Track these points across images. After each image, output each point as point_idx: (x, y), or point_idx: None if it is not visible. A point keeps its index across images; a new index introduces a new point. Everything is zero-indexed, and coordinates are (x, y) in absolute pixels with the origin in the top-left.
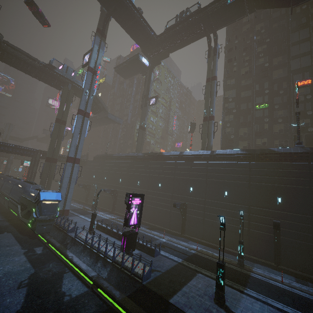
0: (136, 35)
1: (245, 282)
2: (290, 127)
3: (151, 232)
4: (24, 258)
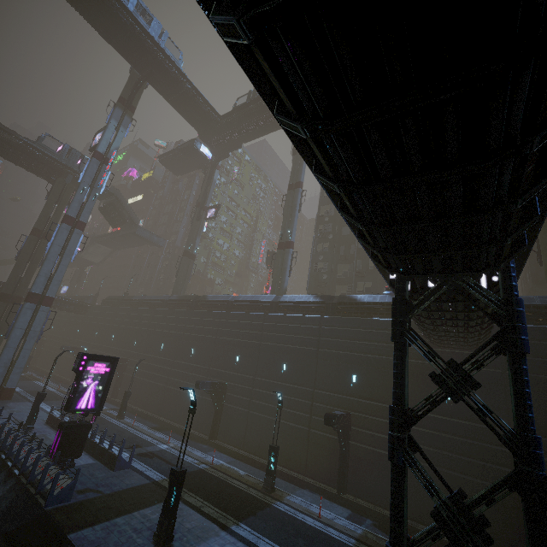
0: (188, 113)
1: (249, 514)
2: None
3: (152, 434)
4: None
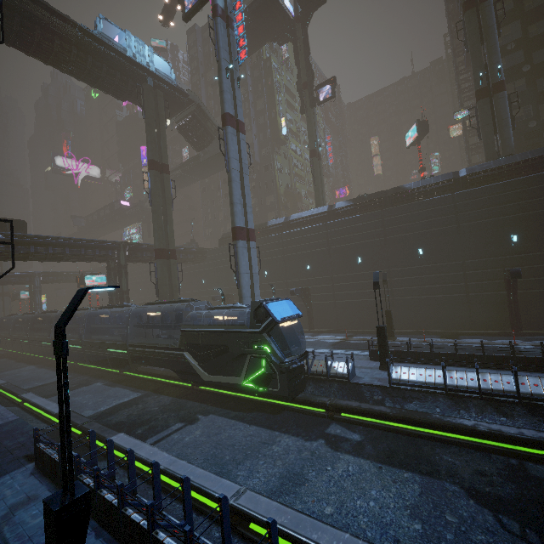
0: None
1: None
2: None
3: (469, 341)
4: (362, 462)
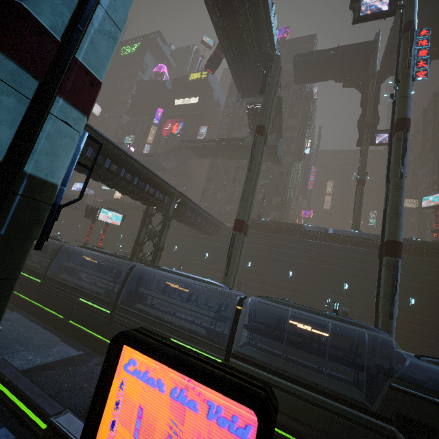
0: (422, 0)
1: None
2: None
3: None
4: None
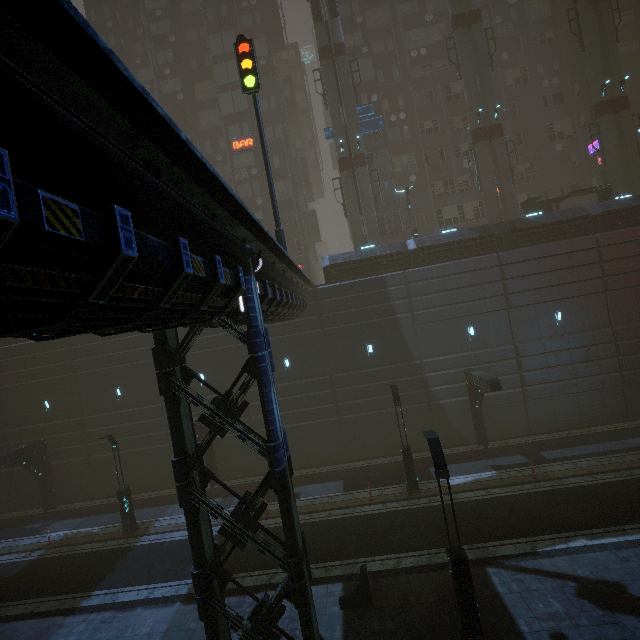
0: None
1: (106, 574)
2: None
3: None
4: None
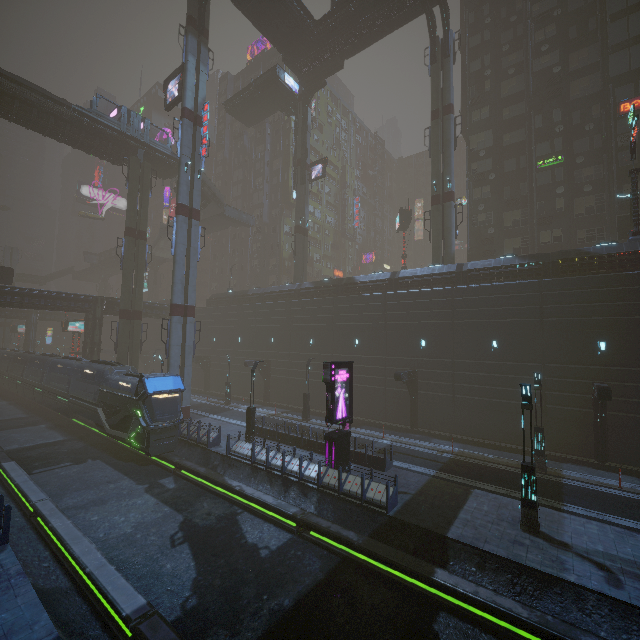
0: (271, 25)
1: (559, 494)
2: (609, 200)
3: (356, 431)
4: (152, 500)
